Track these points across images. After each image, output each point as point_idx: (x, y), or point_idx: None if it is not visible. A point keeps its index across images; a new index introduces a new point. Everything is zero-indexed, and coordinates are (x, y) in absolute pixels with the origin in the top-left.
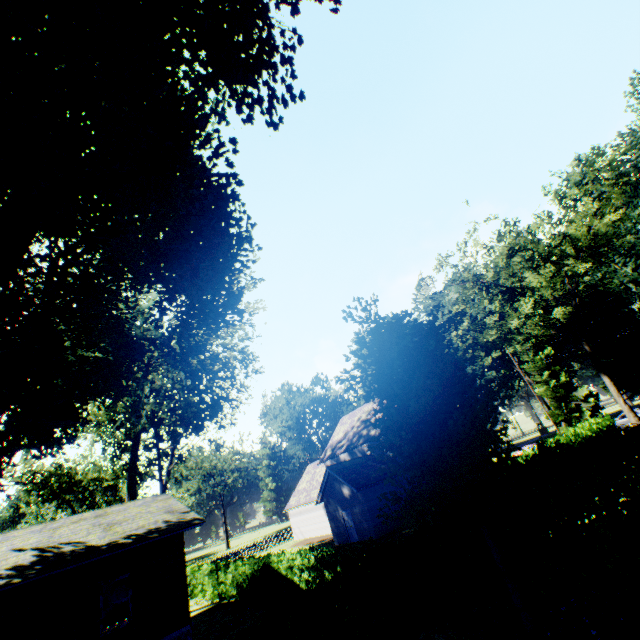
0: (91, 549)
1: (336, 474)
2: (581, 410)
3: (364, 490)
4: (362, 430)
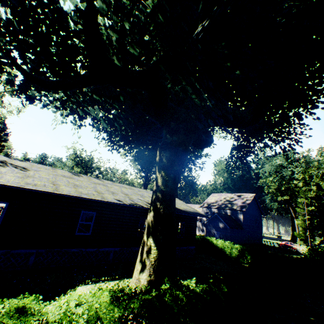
0: (181, 210)
1: (220, 217)
2: (315, 239)
3: (230, 228)
4: (227, 204)
